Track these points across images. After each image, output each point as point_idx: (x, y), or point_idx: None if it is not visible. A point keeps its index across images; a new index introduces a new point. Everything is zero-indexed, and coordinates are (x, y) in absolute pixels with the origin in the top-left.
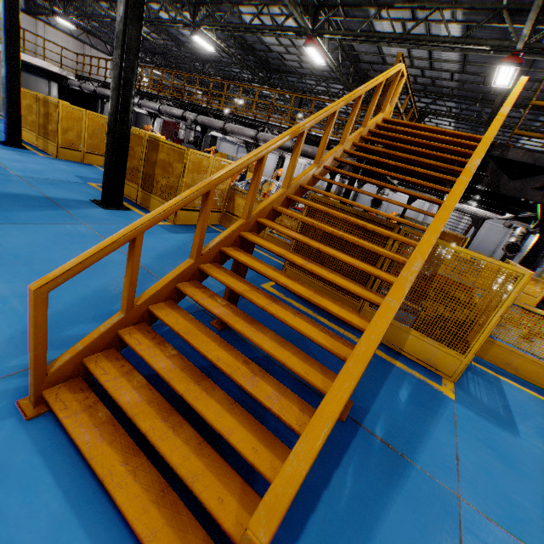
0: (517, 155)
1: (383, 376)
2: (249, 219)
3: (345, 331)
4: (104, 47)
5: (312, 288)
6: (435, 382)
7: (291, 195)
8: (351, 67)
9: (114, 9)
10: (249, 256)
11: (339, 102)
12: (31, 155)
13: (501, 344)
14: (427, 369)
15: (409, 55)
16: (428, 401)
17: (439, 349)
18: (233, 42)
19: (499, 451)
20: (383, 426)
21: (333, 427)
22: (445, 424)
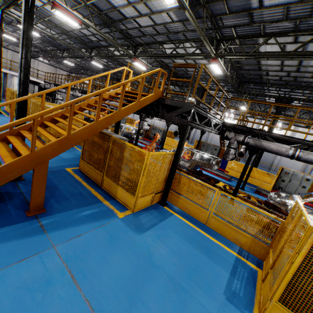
0: (168, 102)
1: (85, 205)
2: (13, 130)
3: (91, 188)
4: (66, 68)
5: (15, 154)
6: (119, 211)
7: (44, 121)
8: (166, 70)
9: (62, 53)
10: (5, 144)
11: (70, 83)
12: (2, 116)
13: (182, 197)
14: (124, 206)
15: (186, 62)
16: (100, 216)
17: (127, 195)
18: (113, 62)
19: (114, 237)
20: (51, 220)
21: (19, 217)
22: (95, 225)
